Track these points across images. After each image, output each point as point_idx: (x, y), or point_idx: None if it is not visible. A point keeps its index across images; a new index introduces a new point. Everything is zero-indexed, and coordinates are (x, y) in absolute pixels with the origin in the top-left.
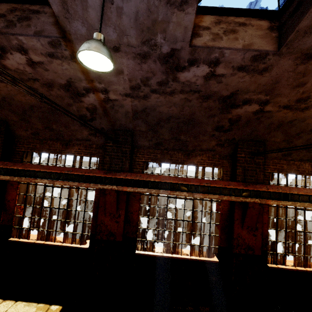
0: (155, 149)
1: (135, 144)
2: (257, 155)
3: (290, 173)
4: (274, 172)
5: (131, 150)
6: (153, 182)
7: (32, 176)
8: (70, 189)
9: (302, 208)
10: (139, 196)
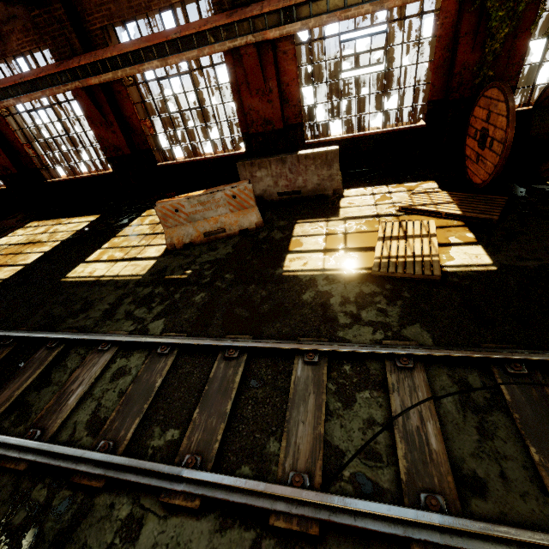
0: None
1: None
2: (52, 4)
3: (124, 19)
4: (118, 24)
5: None
6: None
7: None
8: None
9: (164, 77)
10: (4, 121)
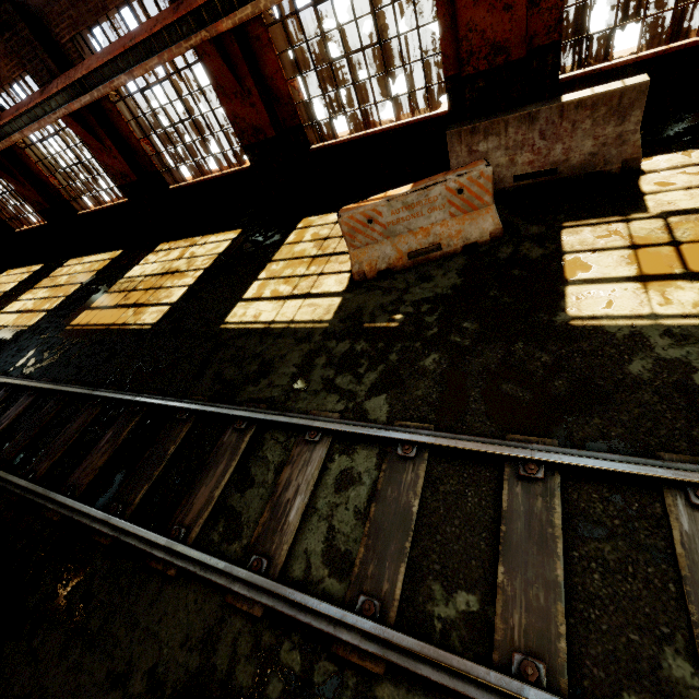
0: (59, 1)
1: (31, 9)
2: None
3: None
4: None
5: (32, 30)
6: (86, 79)
7: (6, 135)
8: (59, 135)
9: None
10: (115, 109)
